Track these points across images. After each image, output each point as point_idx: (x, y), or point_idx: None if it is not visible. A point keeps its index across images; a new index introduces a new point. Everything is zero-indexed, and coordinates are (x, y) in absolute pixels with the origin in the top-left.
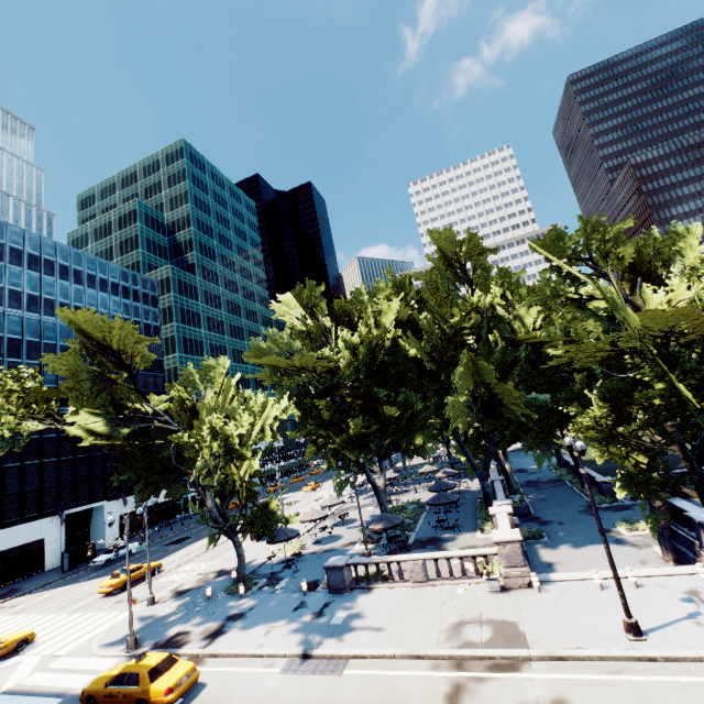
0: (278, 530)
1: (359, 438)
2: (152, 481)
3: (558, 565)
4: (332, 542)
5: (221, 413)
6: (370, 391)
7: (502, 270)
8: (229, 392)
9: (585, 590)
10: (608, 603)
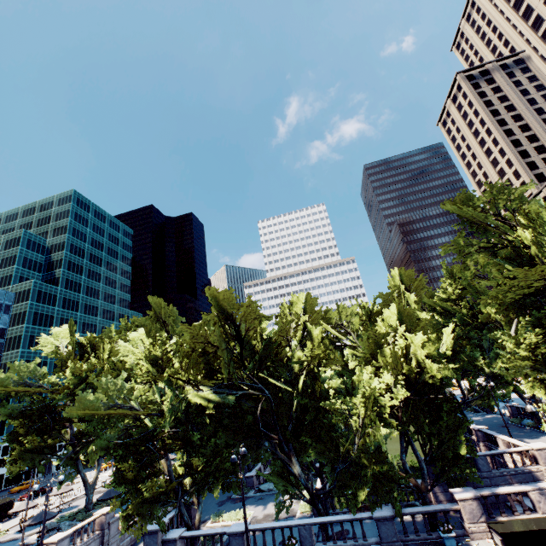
0: None
1: (42, 449)
2: None
3: None
4: (28, 531)
5: None
6: None
7: None
8: None
9: None
10: None
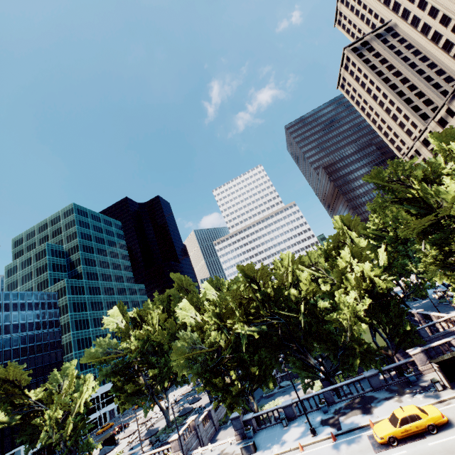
0: (102, 449)
1: (136, 391)
2: (33, 439)
3: (218, 440)
4: (137, 447)
5: (56, 406)
6: (148, 360)
7: (216, 277)
8: (73, 381)
9: None
10: None
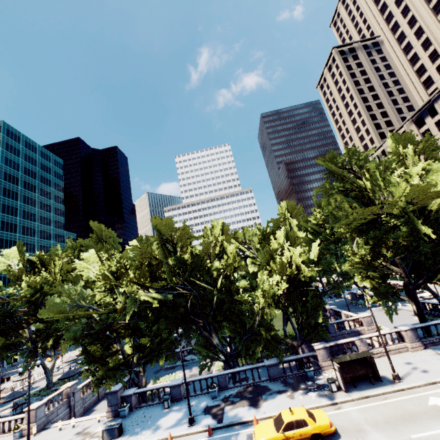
0: None
1: (8, 346)
2: None
3: (95, 411)
4: None
5: None
6: (37, 312)
7: (146, 237)
8: None
9: (54, 432)
10: (49, 439)
